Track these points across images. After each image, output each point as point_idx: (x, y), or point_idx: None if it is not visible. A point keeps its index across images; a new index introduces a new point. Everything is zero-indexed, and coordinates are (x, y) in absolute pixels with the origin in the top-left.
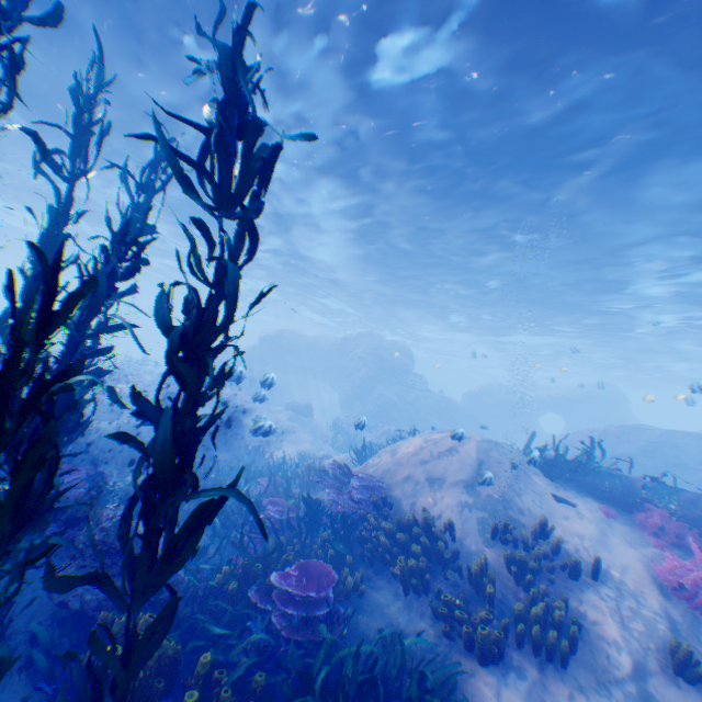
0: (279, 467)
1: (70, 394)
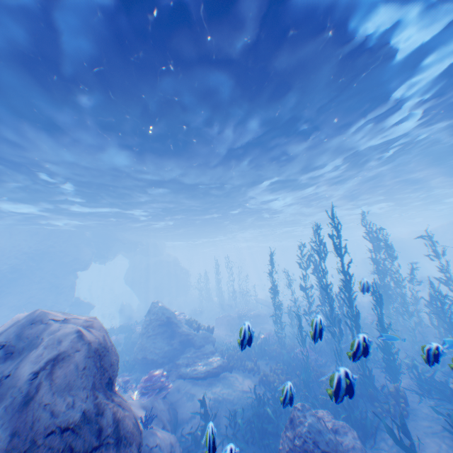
0: None
1: (414, 296)
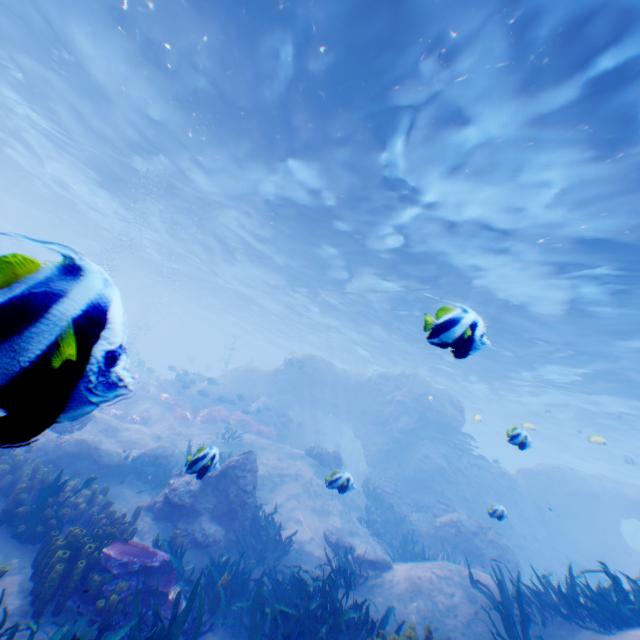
0: (323, 608)
1: None
